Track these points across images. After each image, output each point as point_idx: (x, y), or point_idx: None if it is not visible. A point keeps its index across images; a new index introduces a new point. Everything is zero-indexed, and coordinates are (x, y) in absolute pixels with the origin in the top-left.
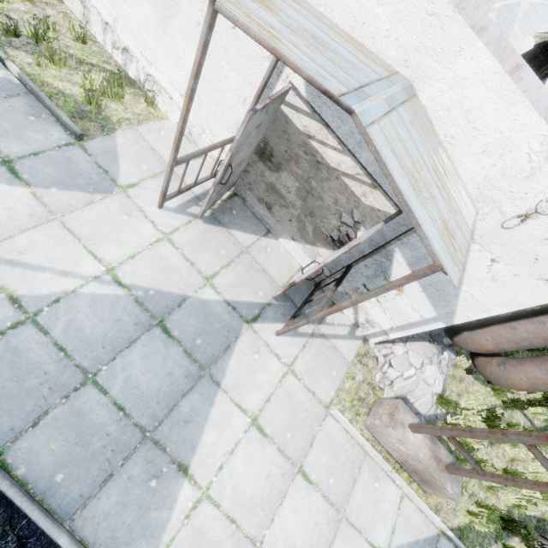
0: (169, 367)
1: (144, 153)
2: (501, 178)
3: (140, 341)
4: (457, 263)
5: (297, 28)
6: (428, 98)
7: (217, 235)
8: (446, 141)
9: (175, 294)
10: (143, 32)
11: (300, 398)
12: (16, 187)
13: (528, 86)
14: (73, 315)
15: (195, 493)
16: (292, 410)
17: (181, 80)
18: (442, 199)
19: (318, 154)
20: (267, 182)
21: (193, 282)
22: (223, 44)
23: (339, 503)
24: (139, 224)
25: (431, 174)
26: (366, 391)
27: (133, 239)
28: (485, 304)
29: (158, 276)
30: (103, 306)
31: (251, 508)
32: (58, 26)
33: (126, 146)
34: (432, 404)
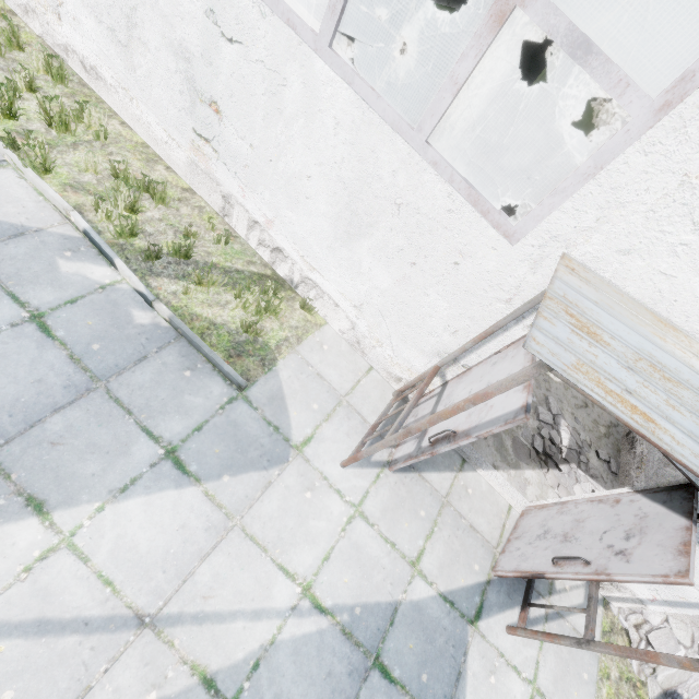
0: None
1: (311, 385)
2: None
3: None
4: None
5: (633, 360)
6: None
7: (410, 488)
8: None
9: (383, 603)
10: (310, 240)
11: None
12: (186, 488)
13: None
14: (277, 684)
15: None
16: None
17: (357, 293)
18: None
19: None
20: None
21: (400, 576)
22: (436, 274)
23: None
24: (325, 500)
25: None
26: (627, 695)
27: (322, 527)
28: None
29: (360, 580)
30: (308, 656)
31: None
32: (200, 232)
33: (291, 381)
34: None
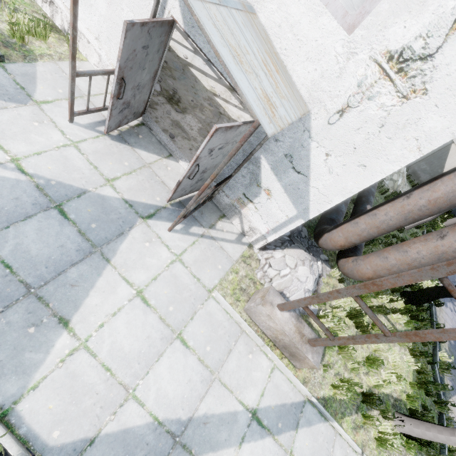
0: (61, 241)
1: (61, 81)
2: (322, 80)
3: (36, 217)
4: (275, 124)
5: None
6: (265, 18)
7: (122, 150)
8: (282, 54)
9: (75, 187)
10: None
11: (185, 281)
12: None
13: (328, 1)
14: None
15: (73, 343)
16: (177, 289)
17: (94, 25)
18: (267, 82)
19: (221, 108)
20: (173, 119)
21: (95, 181)
22: None
23: (213, 366)
24: (49, 131)
25: (260, 62)
26: (247, 284)
27: (41, 140)
28: (328, 196)
29: (61, 172)
30: (3, 186)
31: (127, 361)
32: None
33: (45, 74)
34: None
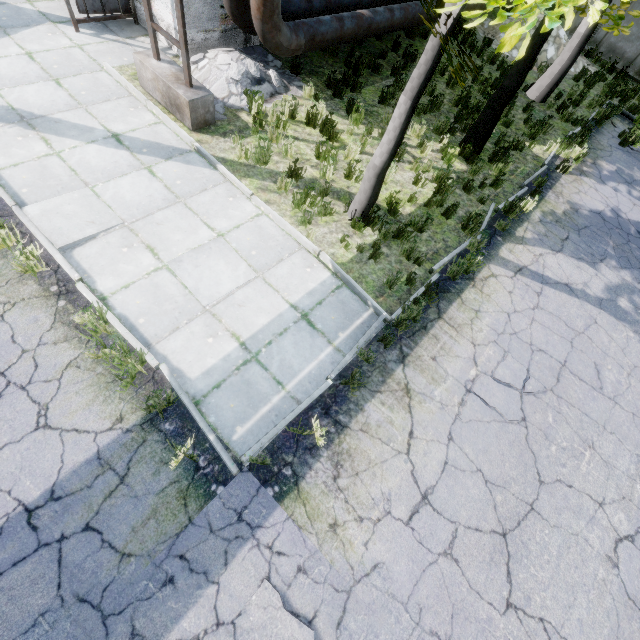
0: None
1: None
2: None
3: None
4: None
5: None
6: None
7: None
8: None
9: None
10: None
11: (79, 58)
12: None
13: None
14: None
15: None
16: (67, 60)
17: None
18: None
19: None
20: None
21: (17, 0)
22: None
23: (84, 102)
24: None
25: None
26: None
27: None
28: None
29: None
30: None
31: (1, 78)
32: None
33: None
34: (230, 91)
